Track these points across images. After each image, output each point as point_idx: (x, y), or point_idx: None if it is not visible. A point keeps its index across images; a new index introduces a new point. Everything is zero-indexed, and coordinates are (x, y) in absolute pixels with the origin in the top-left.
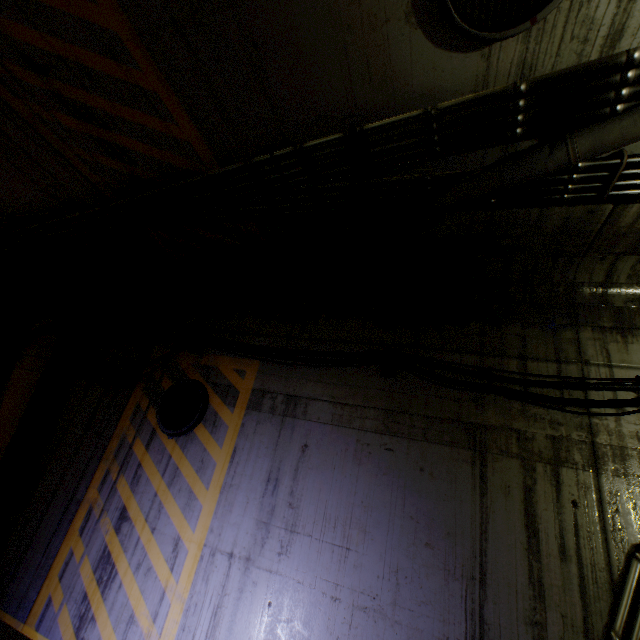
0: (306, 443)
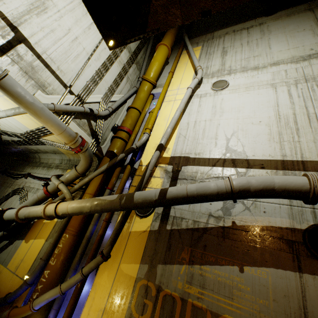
0: None
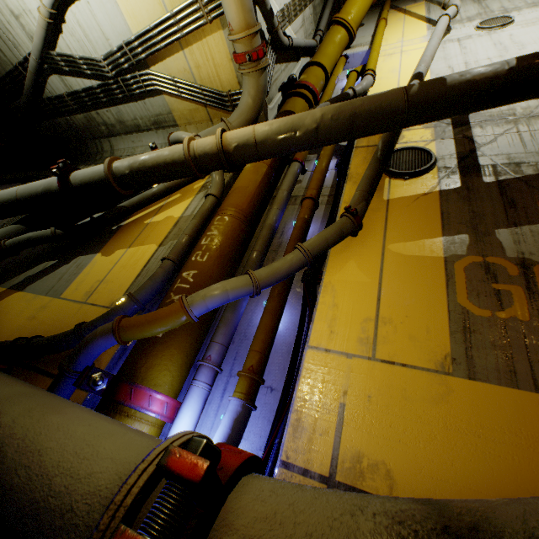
0: None
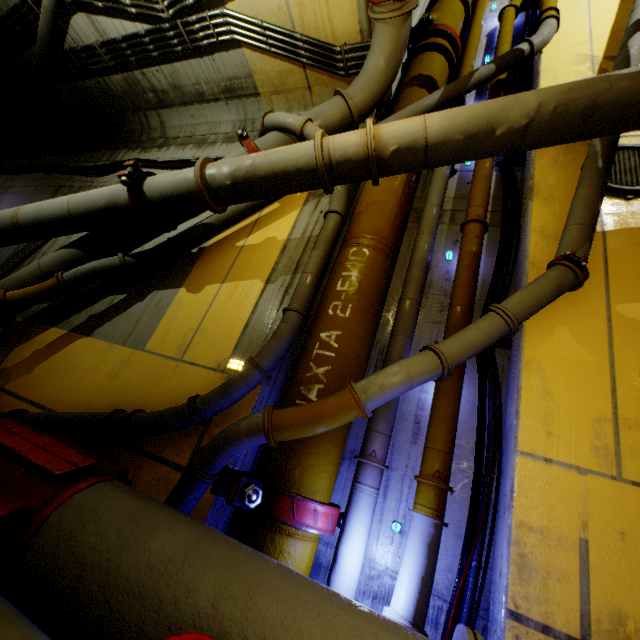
0: (2, 201)
